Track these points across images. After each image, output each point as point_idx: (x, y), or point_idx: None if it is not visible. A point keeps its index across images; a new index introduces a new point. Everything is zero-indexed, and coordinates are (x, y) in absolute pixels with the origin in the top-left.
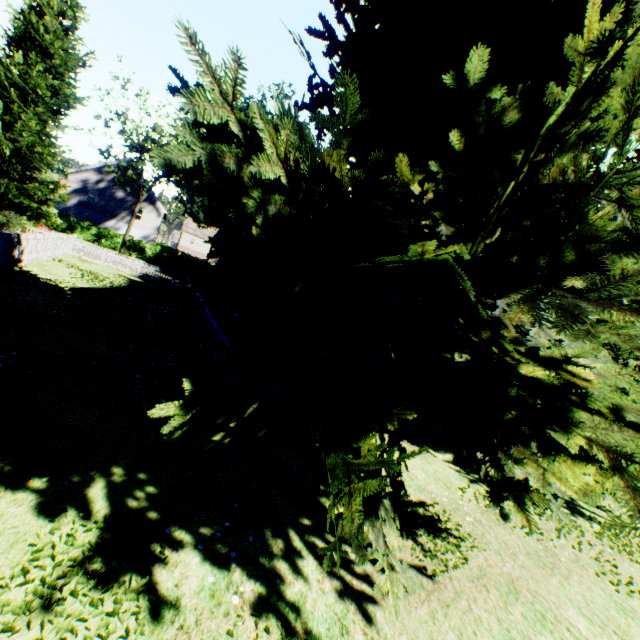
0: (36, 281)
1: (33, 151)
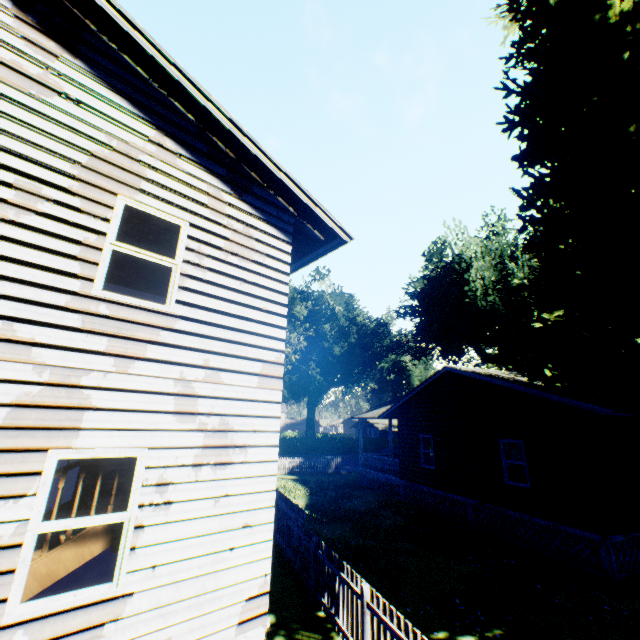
0: None
1: None
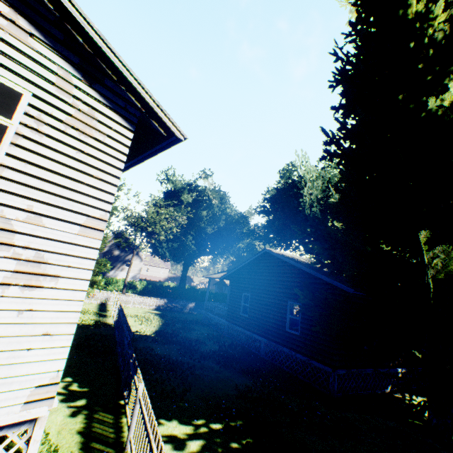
0: (136, 335)
1: None
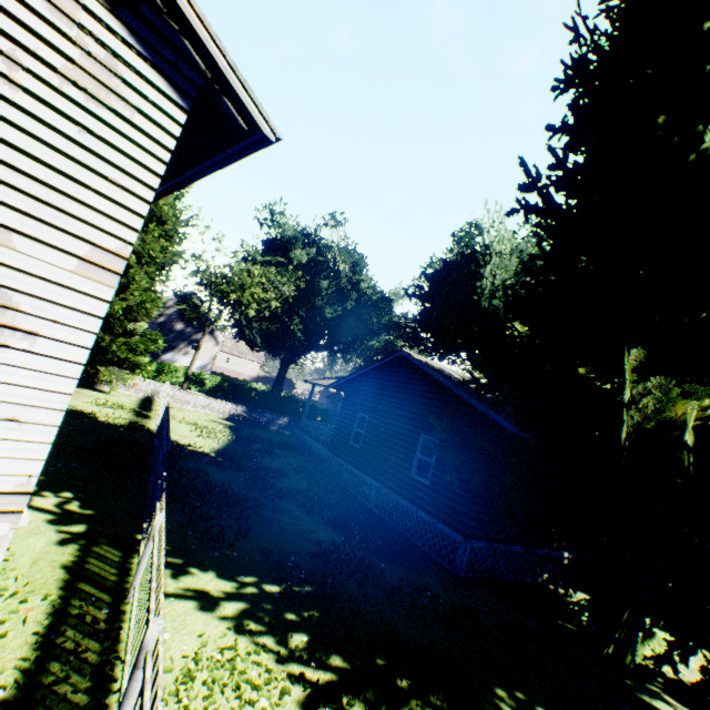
0: (187, 450)
1: (141, 307)
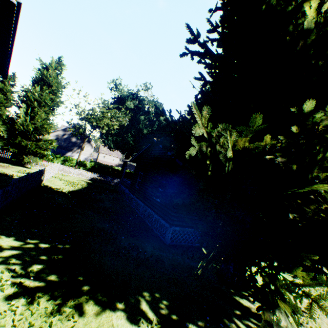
0: (53, 190)
1: (42, 127)
